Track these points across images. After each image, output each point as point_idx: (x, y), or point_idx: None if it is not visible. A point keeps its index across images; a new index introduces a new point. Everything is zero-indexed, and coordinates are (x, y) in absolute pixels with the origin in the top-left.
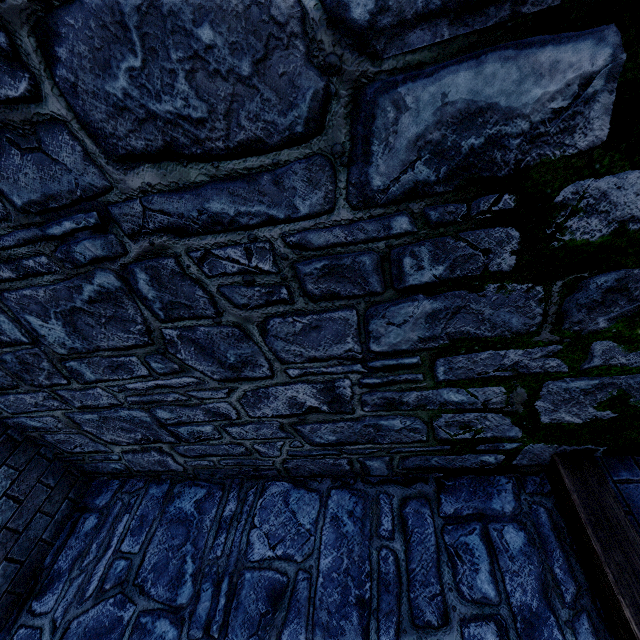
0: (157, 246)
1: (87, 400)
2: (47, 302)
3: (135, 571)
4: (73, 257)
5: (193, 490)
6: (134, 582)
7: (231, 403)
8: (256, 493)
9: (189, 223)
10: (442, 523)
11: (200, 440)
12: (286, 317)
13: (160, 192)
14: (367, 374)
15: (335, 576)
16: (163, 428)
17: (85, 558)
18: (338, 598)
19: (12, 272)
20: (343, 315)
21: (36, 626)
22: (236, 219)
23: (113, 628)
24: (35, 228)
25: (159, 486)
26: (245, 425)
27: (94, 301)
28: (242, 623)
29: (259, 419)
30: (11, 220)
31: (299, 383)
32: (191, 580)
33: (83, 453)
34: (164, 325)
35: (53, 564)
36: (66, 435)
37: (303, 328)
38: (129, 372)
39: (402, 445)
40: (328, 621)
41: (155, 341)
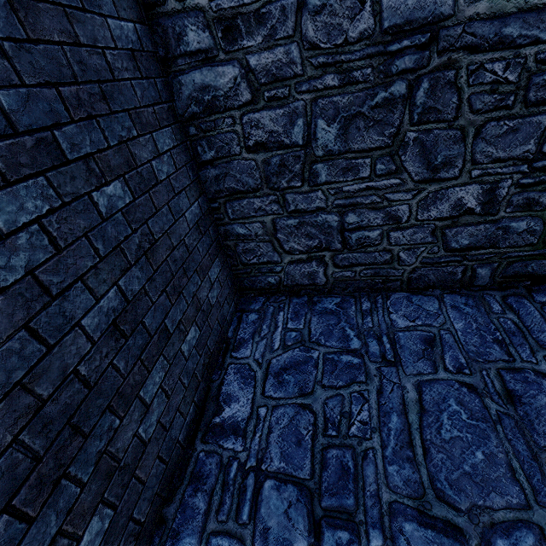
0: (451, 61)
1: (302, 204)
2: (343, 108)
3: (307, 336)
4: (389, 69)
5: (329, 299)
6: (310, 341)
7: (410, 205)
8: (383, 298)
9: (483, 43)
10: (539, 305)
11: (361, 247)
12: (500, 121)
13: (480, 20)
14: (527, 174)
15: (470, 331)
16: (340, 234)
17: (261, 332)
18: (478, 340)
19: (338, 81)
20: (539, 119)
21: (243, 363)
22: (515, 40)
23: (307, 361)
24: (381, 46)
25: (299, 298)
26: (407, 229)
27: (376, 107)
28: (410, 354)
29: (421, 222)
30: (370, 39)
31: (473, 184)
32: (356, 338)
33: (255, 265)
34: (411, 128)
35: (236, 336)
36: (256, 243)
37: (506, 131)
38: (355, 174)
39: (515, 249)
40: (476, 350)
41: (394, 143)
